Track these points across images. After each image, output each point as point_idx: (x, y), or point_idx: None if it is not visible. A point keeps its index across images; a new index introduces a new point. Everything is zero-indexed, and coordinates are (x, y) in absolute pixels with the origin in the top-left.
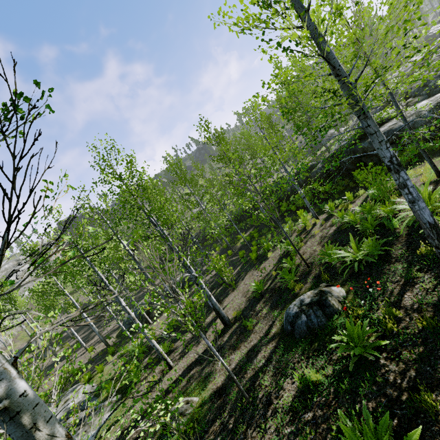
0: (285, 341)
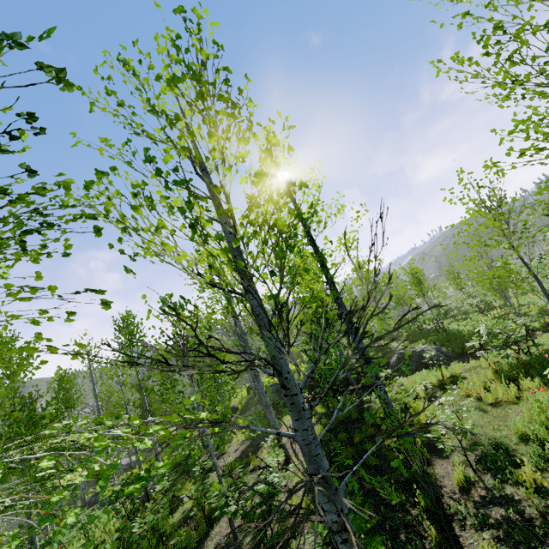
0: None
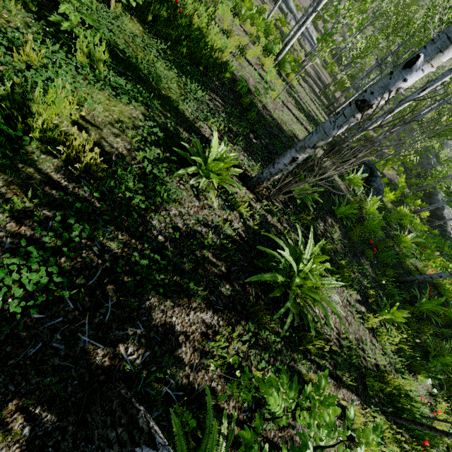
0: None
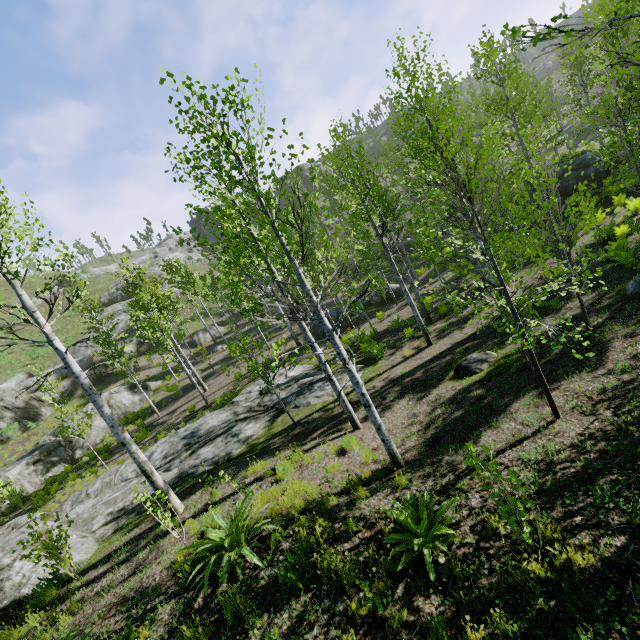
0: (636, 302)
